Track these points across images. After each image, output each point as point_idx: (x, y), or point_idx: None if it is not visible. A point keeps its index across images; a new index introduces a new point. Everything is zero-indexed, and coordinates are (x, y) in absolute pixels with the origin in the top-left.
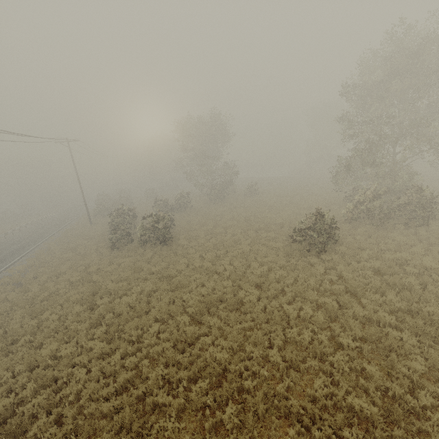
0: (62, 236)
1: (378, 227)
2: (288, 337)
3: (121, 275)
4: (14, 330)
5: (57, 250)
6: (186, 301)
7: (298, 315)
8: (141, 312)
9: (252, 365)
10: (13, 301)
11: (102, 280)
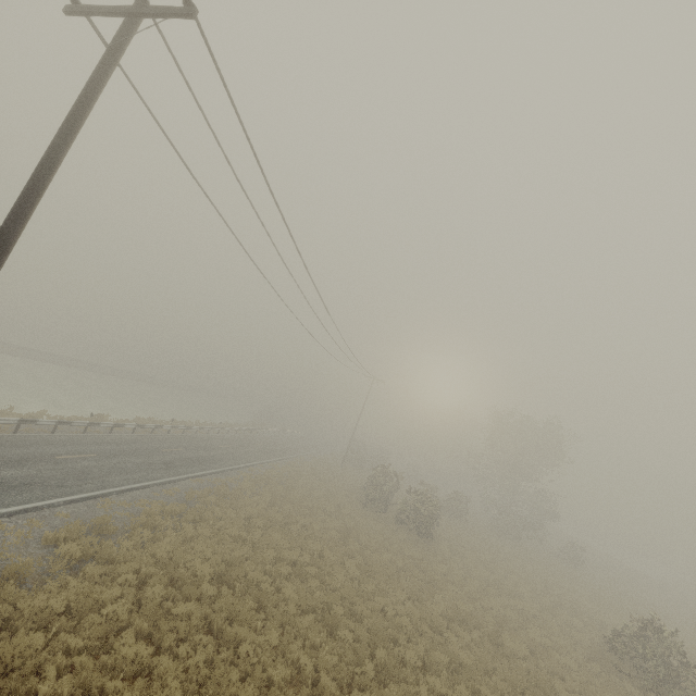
0: (315, 462)
1: None
2: None
3: (371, 534)
4: (288, 515)
5: (310, 473)
6: (436, 602)
7: None
8: (390, 576)
9: (495, 690)
10: (278, 493)
11: (353, 527)
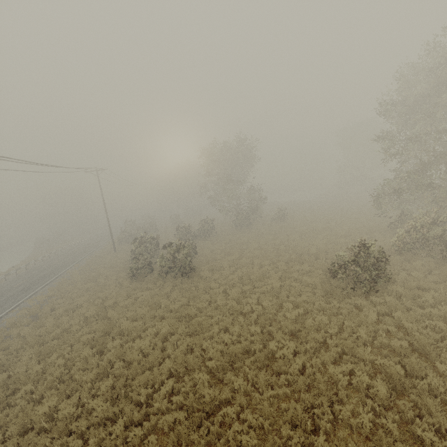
0: (86, 264)
1: (439, 260)
2: (338, 416)
3: (137, 311)
4: (17, 376)
5: (78, 279)
6: (207, 350)
7: (349, 382)
8: (154, 362)
9: None
10: (26, 337)
11: (117, 317)
